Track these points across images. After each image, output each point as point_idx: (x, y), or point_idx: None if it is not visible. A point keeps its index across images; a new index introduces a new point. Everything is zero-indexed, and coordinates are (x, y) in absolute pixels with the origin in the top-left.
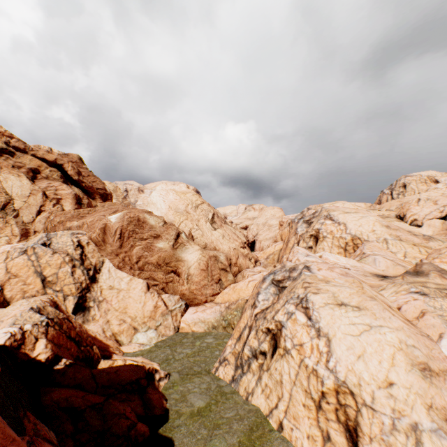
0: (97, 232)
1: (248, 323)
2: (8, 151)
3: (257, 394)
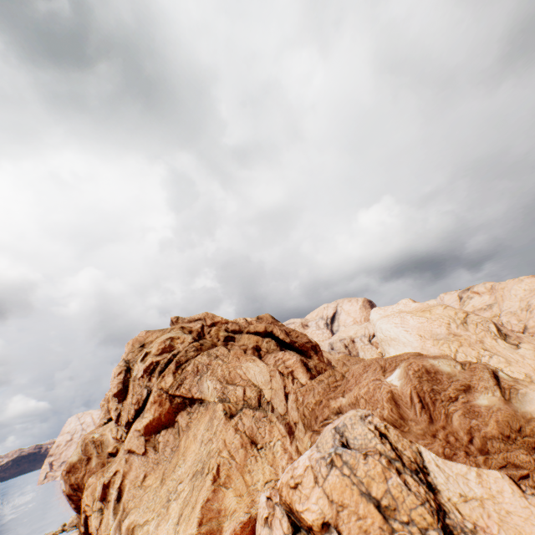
0: (386, 407)
1: None
2: (230, 338)
3: None
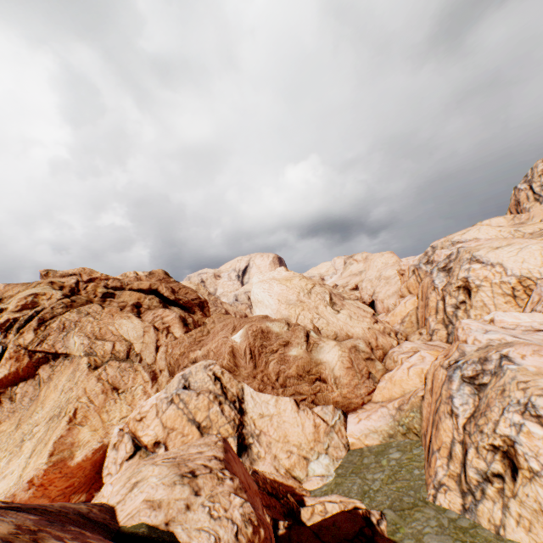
0: (227, 358)
1: (456, 436)
2: (109, 294)
3: (511, 527)
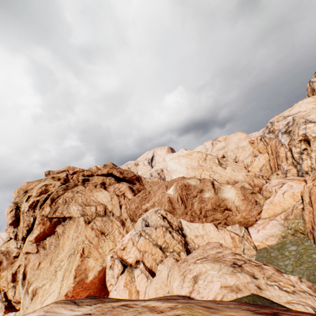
0: (167, 205)
1: None
2: (86, 179)
3: None
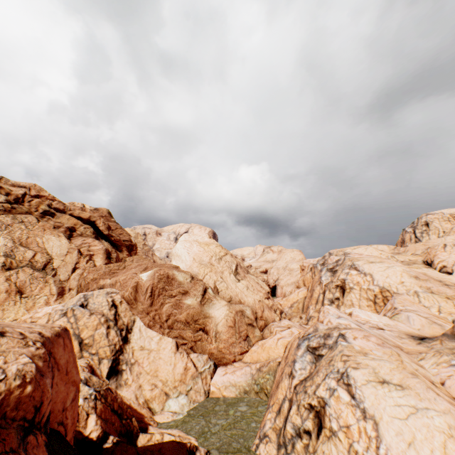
0: (129, 291)
1: (288, 394)
2: (50, 213)
3: None
